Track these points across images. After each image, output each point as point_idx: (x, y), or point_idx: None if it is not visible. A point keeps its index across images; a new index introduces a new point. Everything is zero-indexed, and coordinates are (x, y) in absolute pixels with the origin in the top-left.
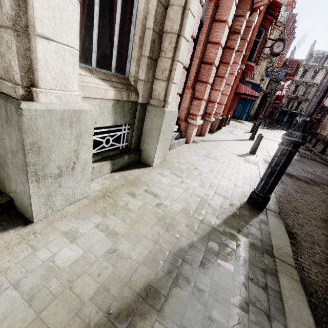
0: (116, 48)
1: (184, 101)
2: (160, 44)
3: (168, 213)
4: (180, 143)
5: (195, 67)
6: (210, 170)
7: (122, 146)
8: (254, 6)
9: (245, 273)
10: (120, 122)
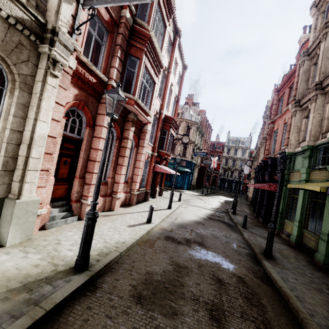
0: None
1: (74, 186)
2: (16, 162)
3: None
4: (69, 221)
5: (80, 164)
6: (73, 243)
7: None
8: (143, 122)
9: None
10: None
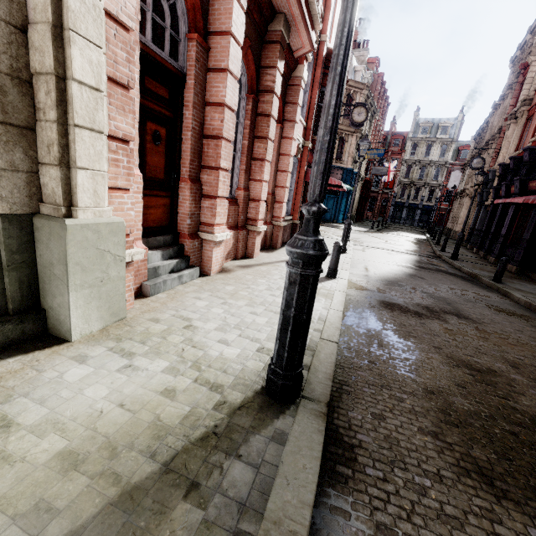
0: None
1: (182, 202)
2: (31, 97)
3: None
4: (185, 278)
5: (188, 144)
6: (220, 326)
7: None
8: (296, 55)
9: None
10: None
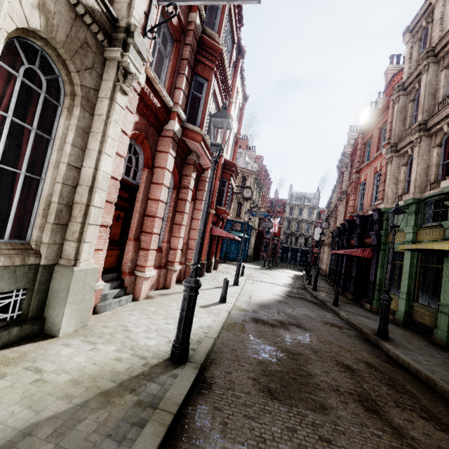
0: (11, 220)
1: (127, 253)
2: (71, 212)
3: (43, 389)
4: (123, 302)
5: (135, 220)
6: (146, 330)
7: (14, 316)
8: (204, 167)
9: (106, 431)
10: (9, 288)
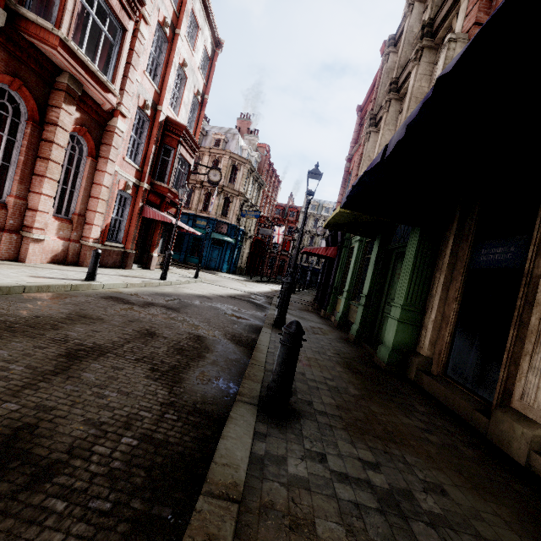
0: None
1: None
2: None
3: None
4: None
5: None
6: None
7: None
8: (105, 109)
9: None
10: None
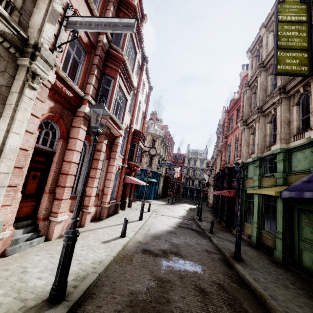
0: None
1: (43, 203)
2: None
3: None
4: (34, 243)
5: (51, 177)
6: (42, 270)
7: None
8: (115, 135)
9: None
10: None
